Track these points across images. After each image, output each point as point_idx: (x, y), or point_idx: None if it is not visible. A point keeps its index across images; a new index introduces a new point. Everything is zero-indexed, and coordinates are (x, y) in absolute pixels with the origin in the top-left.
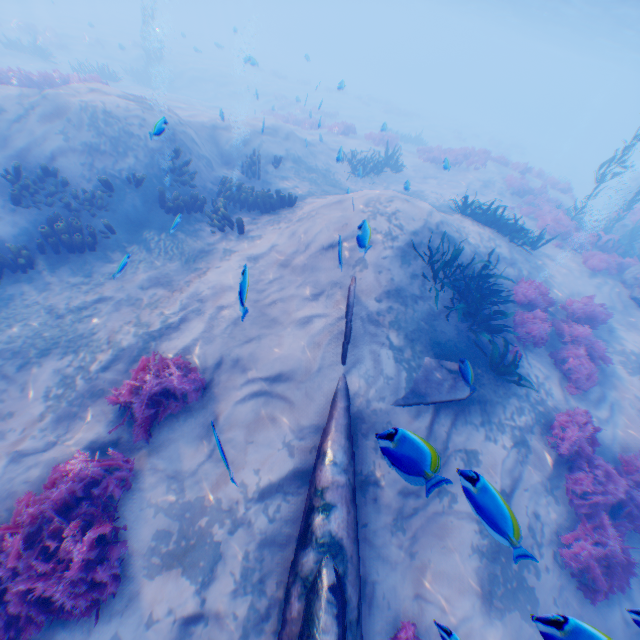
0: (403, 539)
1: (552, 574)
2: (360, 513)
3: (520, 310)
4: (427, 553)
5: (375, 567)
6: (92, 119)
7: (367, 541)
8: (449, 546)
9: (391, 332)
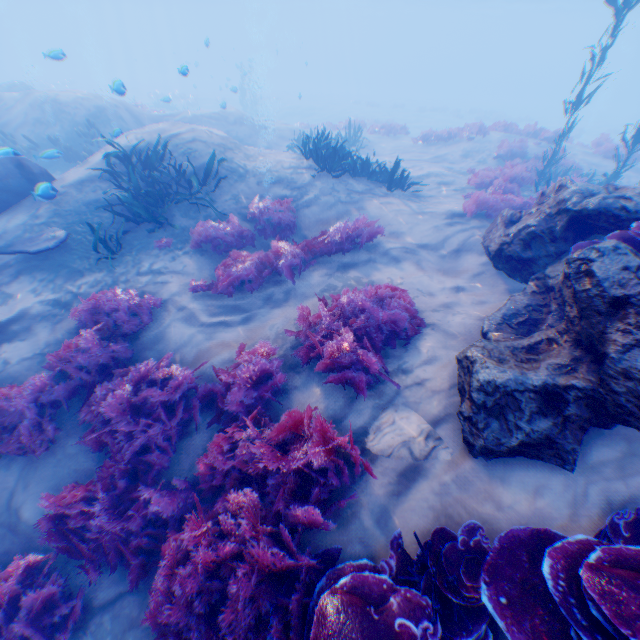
0: None
1: None
2: None
3: (249, 225)
4: None
5: None
6: (45, 105)
7: None
8: None
9: (47, 207)
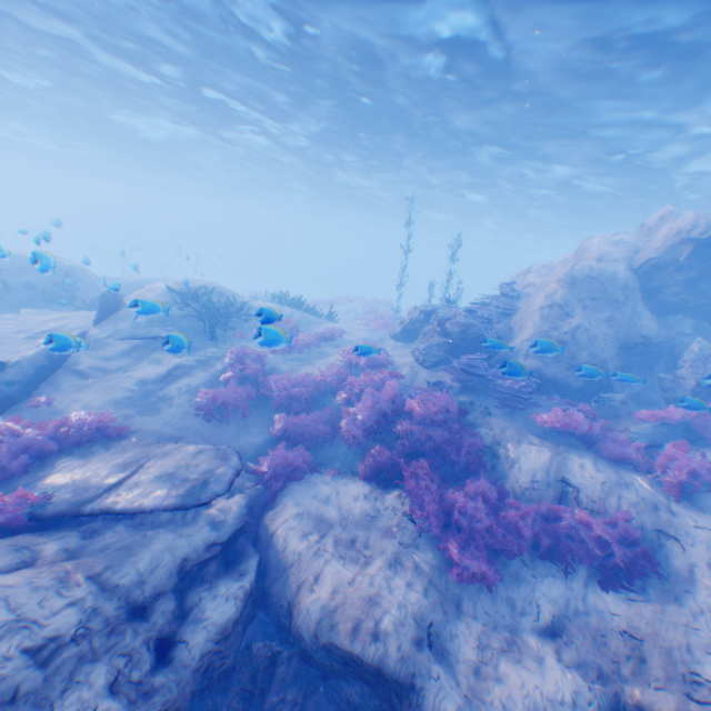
0: (78, 382)
1: (183, 407)
2: (58, 374)
3: None
4: (90, 387)
5: (49, 389)
6: (14, 259)
7: (52, 381)
8: (108, 386)
9: (140, 318)
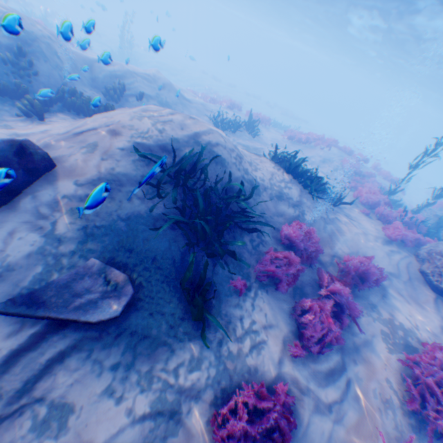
0: None
1: None
2: None
3: (282, 248)
4: None
5: None
6: None
7: None
8: None
9: (66, 220)
